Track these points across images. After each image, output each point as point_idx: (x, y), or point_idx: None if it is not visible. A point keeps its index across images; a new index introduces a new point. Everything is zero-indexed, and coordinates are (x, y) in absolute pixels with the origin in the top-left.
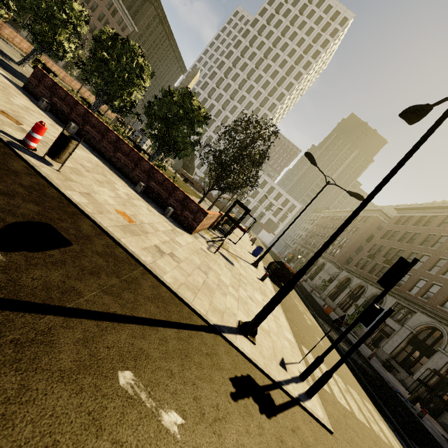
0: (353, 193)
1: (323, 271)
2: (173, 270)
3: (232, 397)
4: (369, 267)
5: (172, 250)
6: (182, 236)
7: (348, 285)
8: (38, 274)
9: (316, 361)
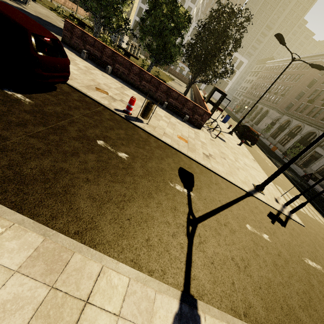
0: (315, 65)
1: (266, 117)
2: (218, 166)
3: (272, 223)
4: (307, 111)
5: (207, 151)
6: (200, 135)
7: (288, 127)
8: (204, 196)
9: (295, 198)
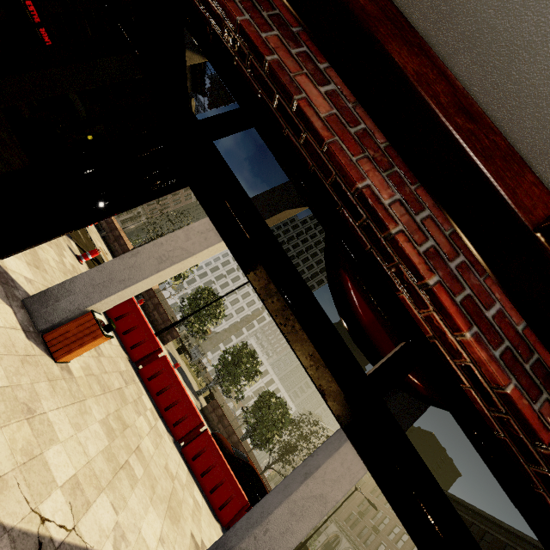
0: (371, 503)
1: None
2: None
3: None
4: (358, 528)
5: None
6: None
7: (337, 548)
8: None
9: None
